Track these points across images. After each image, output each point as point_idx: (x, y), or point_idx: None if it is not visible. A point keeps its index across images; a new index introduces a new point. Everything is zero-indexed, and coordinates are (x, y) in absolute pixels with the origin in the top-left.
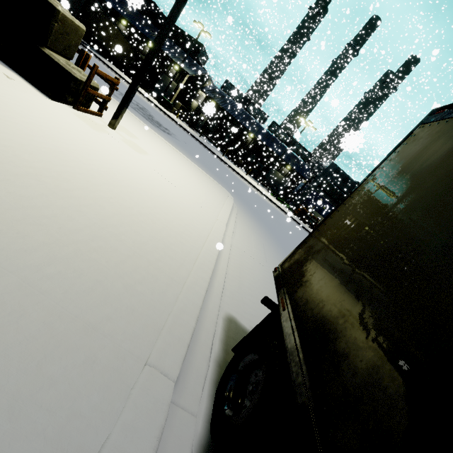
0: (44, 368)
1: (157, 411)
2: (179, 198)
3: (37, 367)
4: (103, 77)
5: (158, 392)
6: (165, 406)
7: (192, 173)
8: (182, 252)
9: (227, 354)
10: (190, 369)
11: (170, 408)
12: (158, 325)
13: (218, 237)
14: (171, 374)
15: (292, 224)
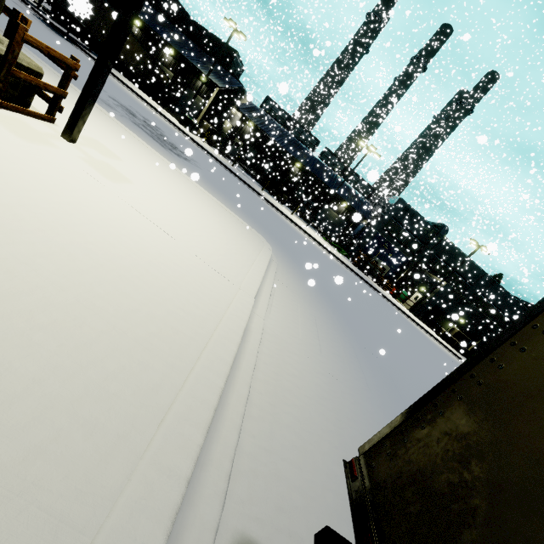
0: None
1: None
2: (170, 257)
3: None
4: (42, 51)
5: None
6: None
7: (210, 213)
8: (136, 393)
9: None
10: None
11: None
12: None
13: (235, 329)
14: None
15: (352, 277)
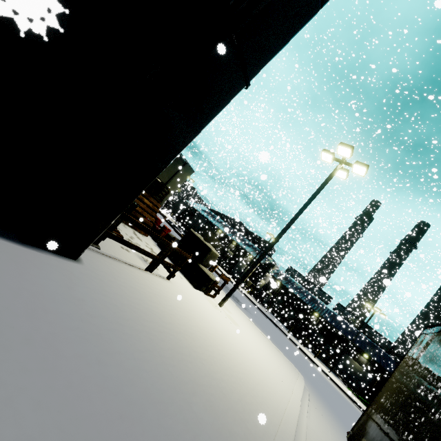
0: (233, 426)
1: None
2: (263, 364)
3: (231, 424)
4: (224, 278)
5: None
6: None
7: (267, 346)
8: (273, 405)
9: None
10: None
11: None
12: None
13: (296, 407)
14: None
15: None
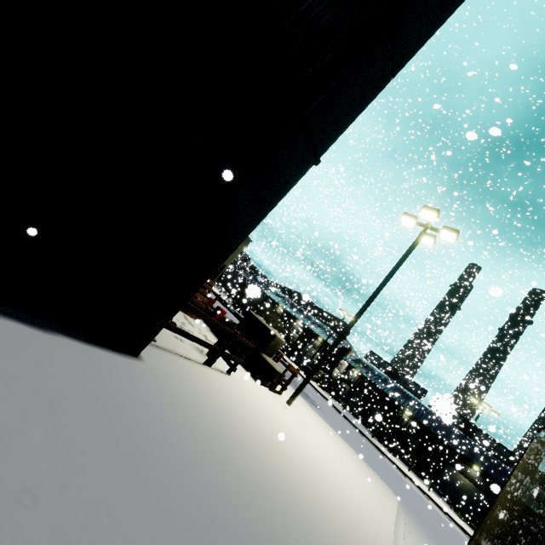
0: None
1: None
2: (345, 479)
3: None
4: (292, 370)
5: None
6: None
7: (348, 455)
8: (361, 530)
9: None
10: None
11: None
12: None
13: (389, 533)
14: None
15: None
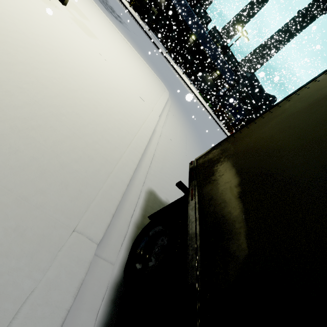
0: None
1: (79, 268)
2: (122, 87)
3: None
4: None
5: (82, 253)
6: (86, 263)
7: (137, 65)
8: (118, 137)
9: (144, 218)
10: (113, 231)
11: (94, 259)
12: (88, 198)
13: (151, 126)
14: (95, 238)
15: (211, 120)
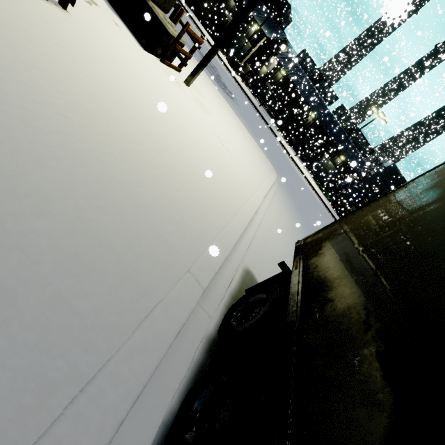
0: (133, 247)
1: (191, 300)
2: (230, 162)
3: (130, 245)
4: (191, 35)
5: (193, 290)
6: (196, 299)
7: (245, 142)
8: (224, 207)
9: (240, 294)
10: (212, 290)
11: (196, 306)
12: (199, 251)
13: (255, 205)
14: (203, 284)
15: (327, 216)
